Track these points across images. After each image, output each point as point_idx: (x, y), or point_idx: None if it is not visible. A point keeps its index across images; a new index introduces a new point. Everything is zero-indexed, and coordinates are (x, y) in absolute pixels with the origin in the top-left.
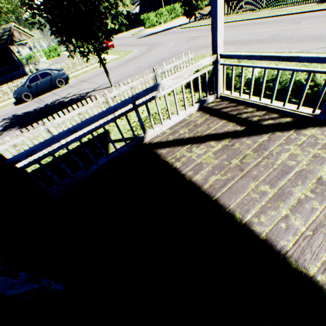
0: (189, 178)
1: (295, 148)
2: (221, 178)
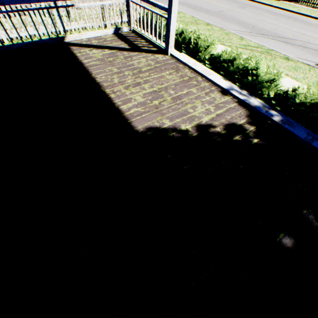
0: (81, 61)
1: (144, 60)
2: (98, 63)
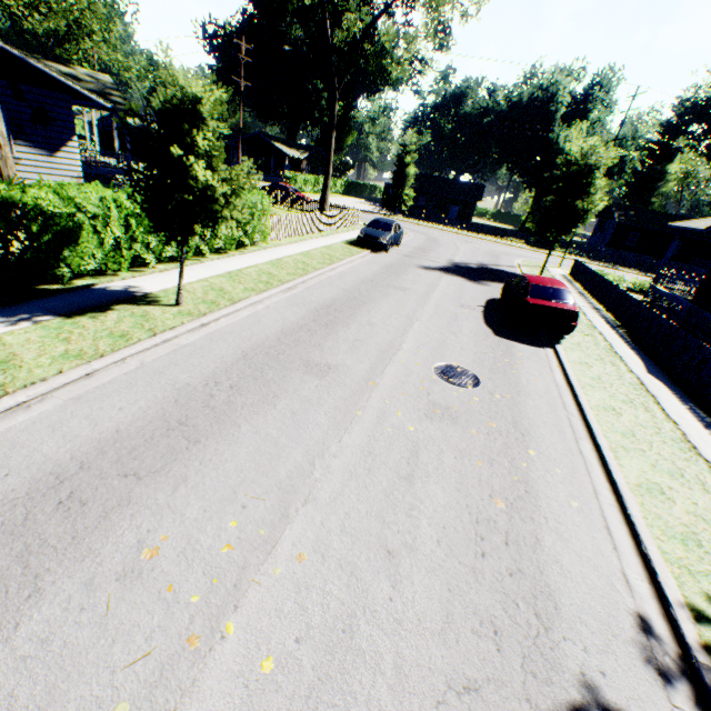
0: None
1: None
2: None
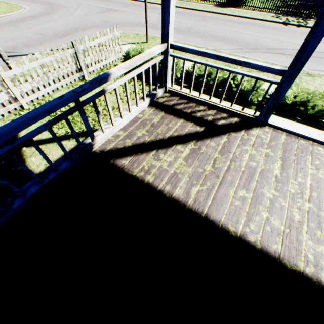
0: (169, 194)
1: (250, 149)
2: (202, 189)
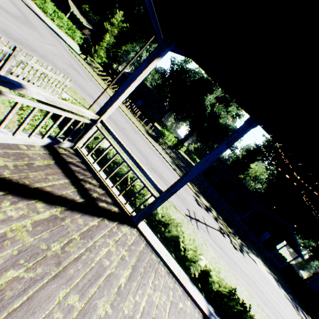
0: None
1: (113, 244)
2: (25, 276)
